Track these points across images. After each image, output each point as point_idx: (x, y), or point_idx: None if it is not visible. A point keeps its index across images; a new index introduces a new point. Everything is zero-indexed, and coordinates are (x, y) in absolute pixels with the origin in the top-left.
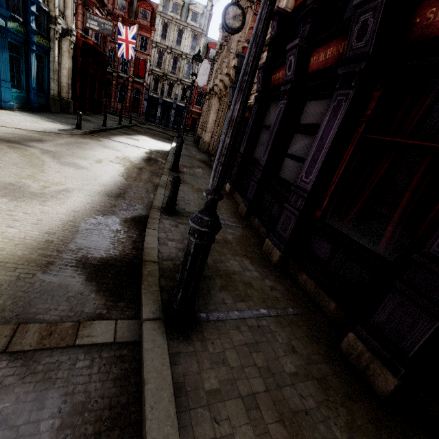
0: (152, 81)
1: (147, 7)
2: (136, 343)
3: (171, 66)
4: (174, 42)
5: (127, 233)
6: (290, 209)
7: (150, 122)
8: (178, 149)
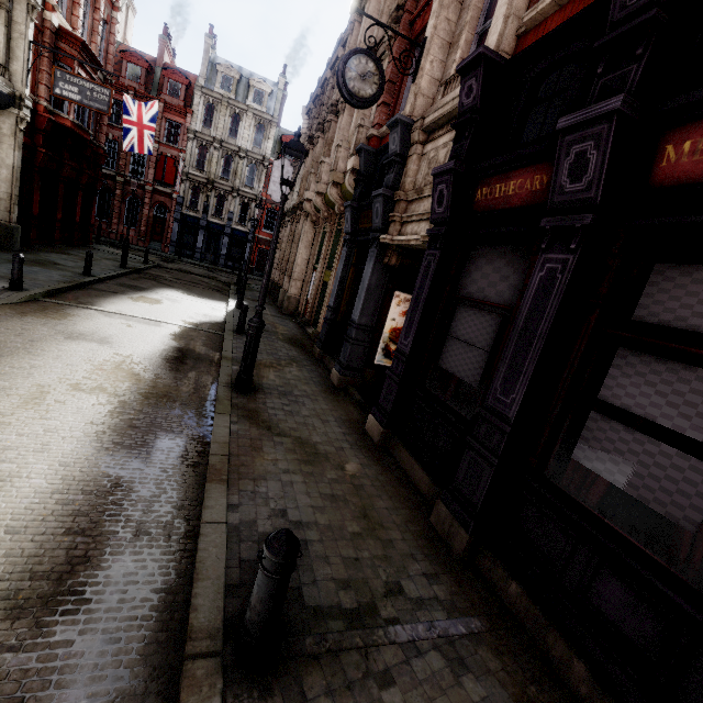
0: (188, 192)
1: (179, 79)
2: None
3: (220, 169)
4: (226, 132)
5: None
6: None
7: (185, 257)
8: (250, 341)
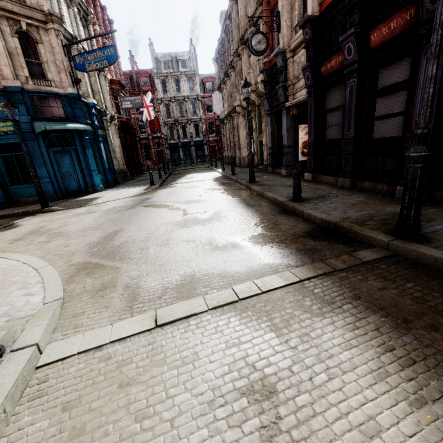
0: (168, 131)
1: (145, 75)
2: (395, 255)
3: (178, 112)
4: (175, 91)
5: (291, 219)
6: None
7: (177, 165)
8: (250, 163)
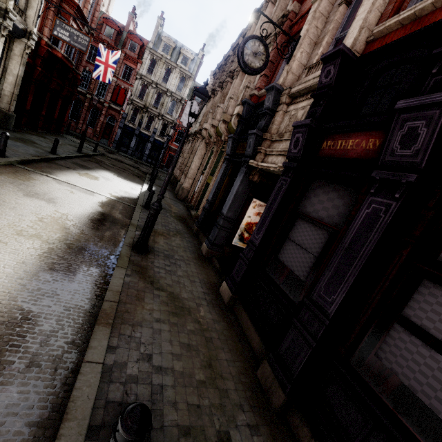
0: (131, 111)
1: (137, 41)
2: None
3: (153, 100)
4: (161, 78)
5: None
6: None
7: (121, 151)
8: (150, 218)
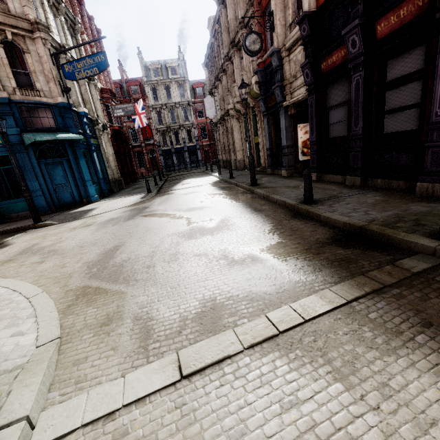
0: (160, 138)
1: (135, 84)
2: None
3: (170, 119)
4: (165, 98)
5: (308, 223)
6: (437, 145)
7: (171, 171)
8: (251, 165)
